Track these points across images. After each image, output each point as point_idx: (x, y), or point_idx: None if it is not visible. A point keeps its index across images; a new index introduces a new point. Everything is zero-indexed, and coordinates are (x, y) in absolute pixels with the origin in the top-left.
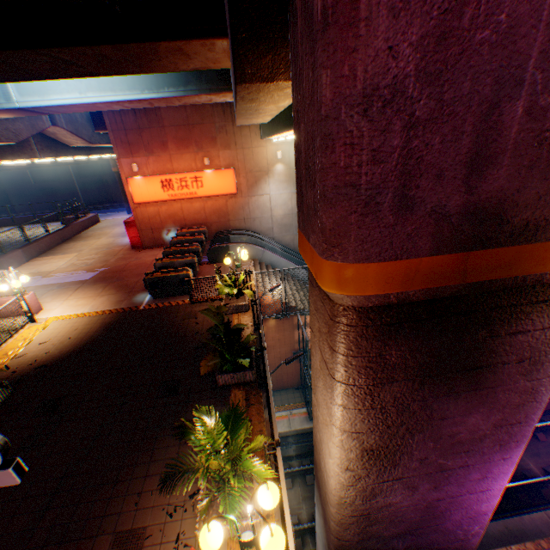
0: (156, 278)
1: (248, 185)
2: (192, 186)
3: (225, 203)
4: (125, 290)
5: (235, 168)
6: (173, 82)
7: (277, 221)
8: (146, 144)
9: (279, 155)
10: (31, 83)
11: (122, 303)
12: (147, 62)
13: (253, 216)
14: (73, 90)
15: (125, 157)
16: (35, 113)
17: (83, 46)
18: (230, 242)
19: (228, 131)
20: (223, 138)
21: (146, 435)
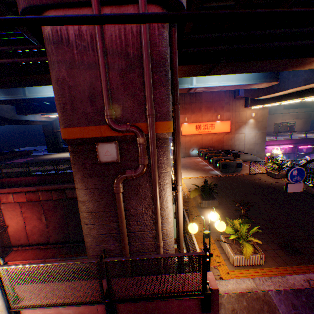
0: (226, 162)
1: (235, 128)
2: (209, 128)
3: (222, 137)
4: (200, 170)
5: (230, 120)
6: (255, 78)
7: (246, 147)
8: (192, 109)
9: (253, 114)
10: (201, 79)
11: (207, 174)
12: (306, 65)
13: (235, 144)
14: (216, 81)
15: (181, 114)
16: (186, 91)
17: (311, 58)
18: (239, 152)
19: (229, 104)
20: (226, 107)
21: (311, 212)
